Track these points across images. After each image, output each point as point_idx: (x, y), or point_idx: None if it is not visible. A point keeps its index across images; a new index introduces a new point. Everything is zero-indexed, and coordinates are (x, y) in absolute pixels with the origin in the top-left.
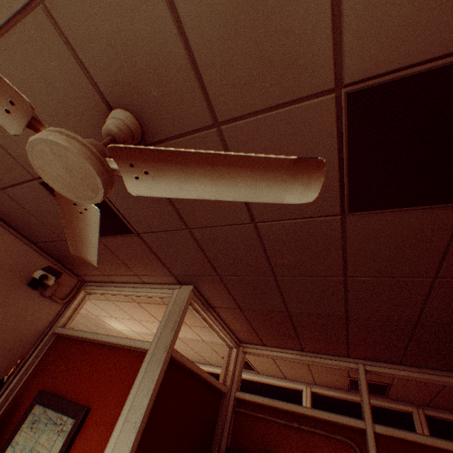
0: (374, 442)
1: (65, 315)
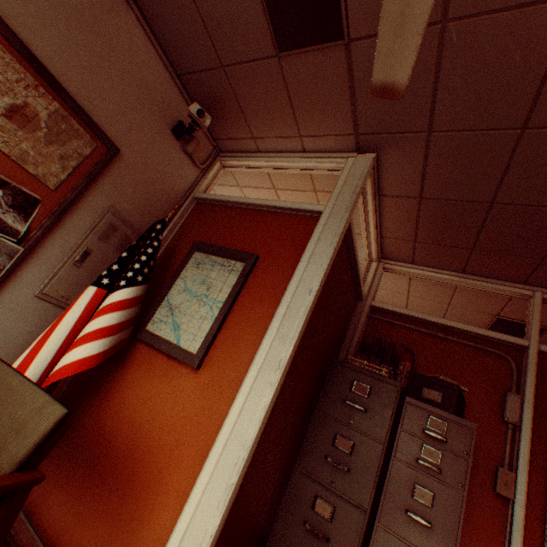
0: (535, 358)
1: (203, 183)
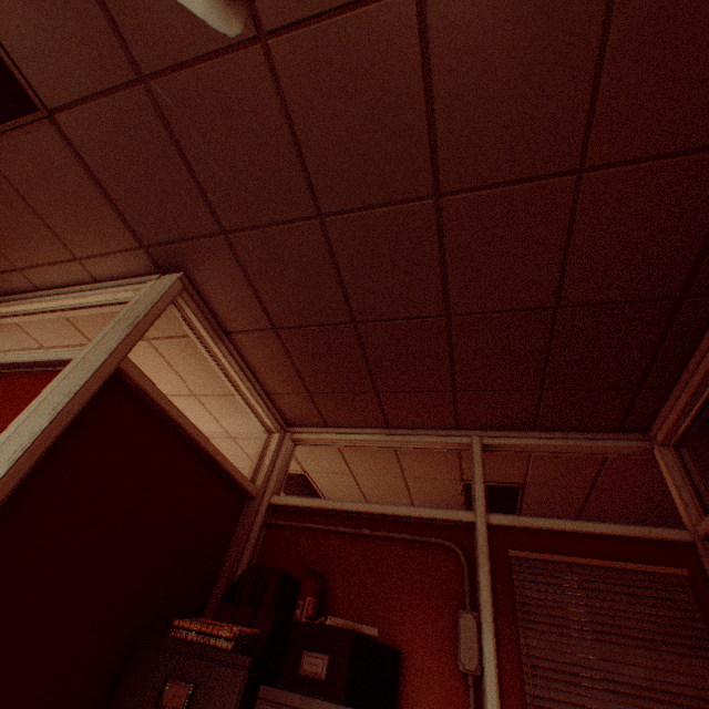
0: (486, 538)
1: None
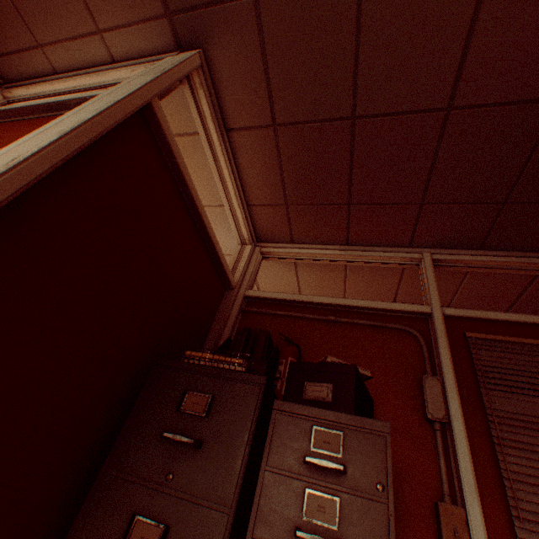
0: (443, 324)
1: None
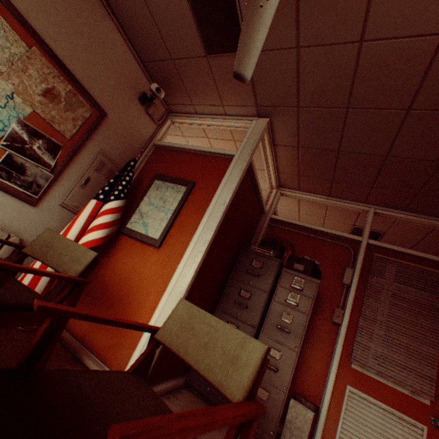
0: (364, 247)
1: (159, 135)
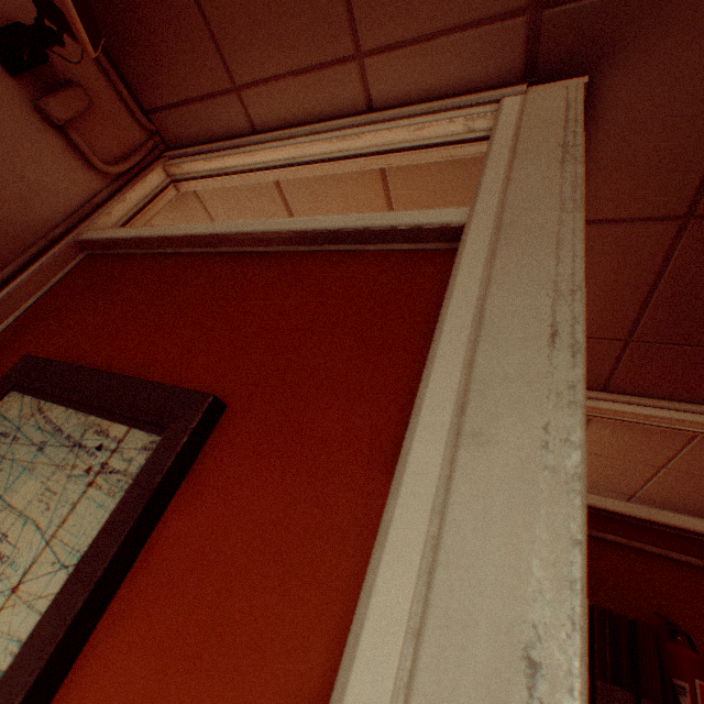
0: None
1: (110, 210)
